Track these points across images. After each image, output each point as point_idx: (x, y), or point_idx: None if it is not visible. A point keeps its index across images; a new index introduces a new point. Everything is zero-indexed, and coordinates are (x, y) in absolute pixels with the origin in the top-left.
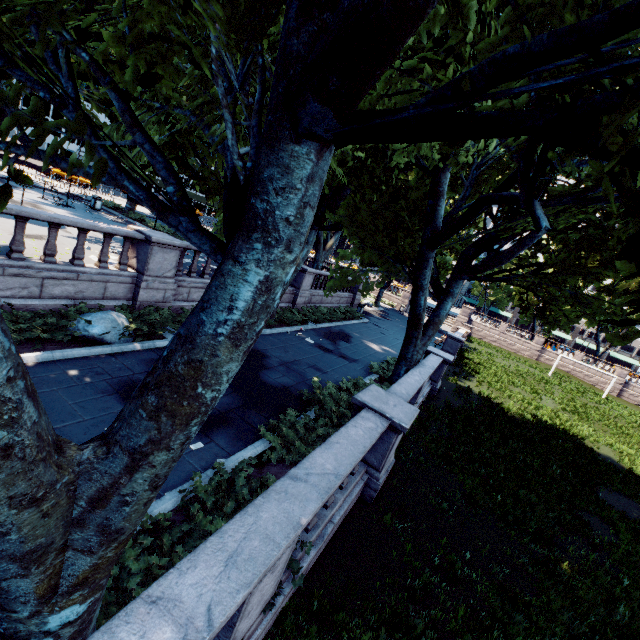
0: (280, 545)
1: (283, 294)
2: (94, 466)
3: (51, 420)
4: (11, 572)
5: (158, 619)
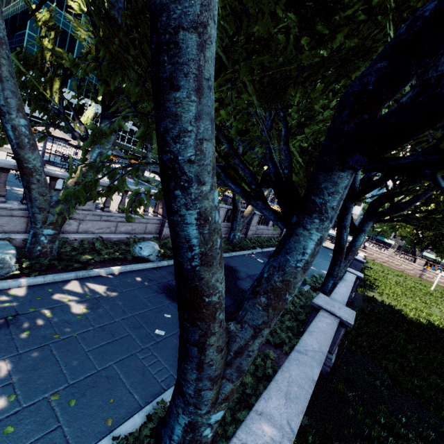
0: (309, 391)
1: (242, 229)
2: (237, 334)
3: (137, 308)
4: (206, 386)
5: (266, 423)
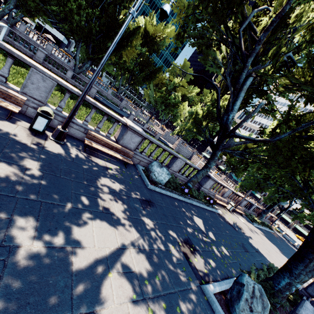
0: None
1: None
2: None
3: None
4: None
5: None
